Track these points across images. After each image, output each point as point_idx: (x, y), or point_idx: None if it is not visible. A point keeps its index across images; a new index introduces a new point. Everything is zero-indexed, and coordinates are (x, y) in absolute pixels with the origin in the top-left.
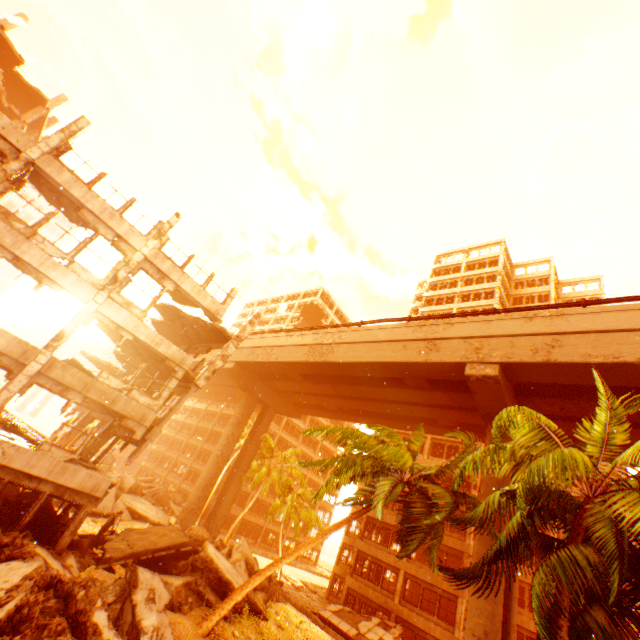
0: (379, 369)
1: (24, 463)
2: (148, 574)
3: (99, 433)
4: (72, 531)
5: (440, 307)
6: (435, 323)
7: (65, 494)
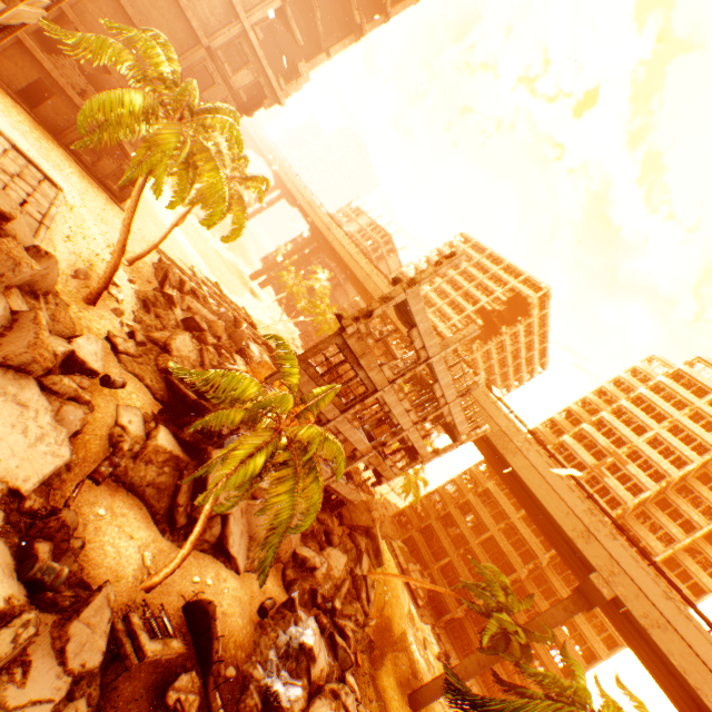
0: (536, 500)
1: (340, 489)
2: (365, 556)
3: None
4: (338, 510)
5: (642, 417)
6: (604, 523)
7: (344, 499)
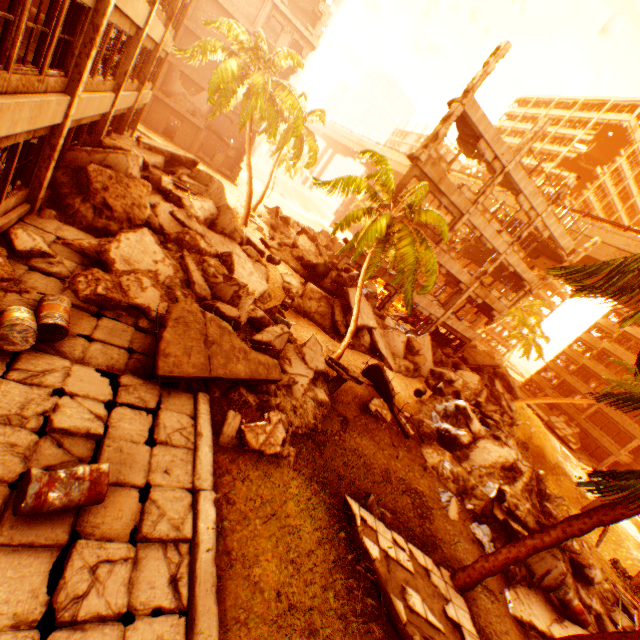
0: None
1: (455, 326)
2: (496, 383)
3: (451, 293)
4: (460, 351)
5: None
6: None
7: (462, 338)
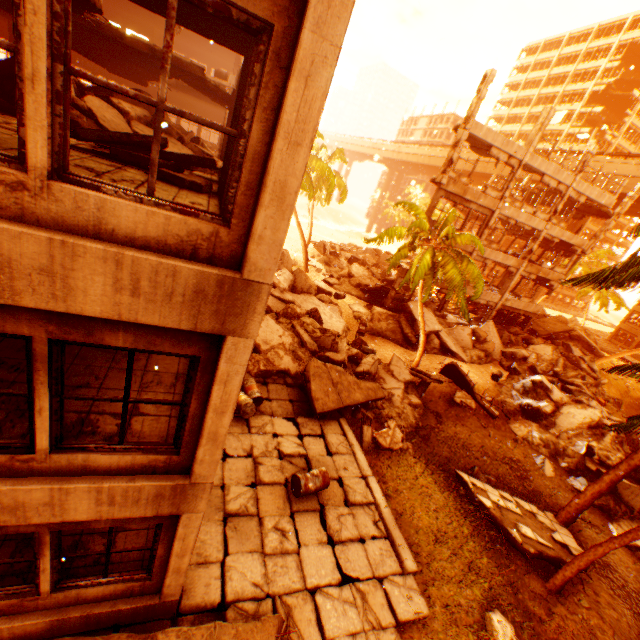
0: None
1: (515, 306)
2: (573, 348)
3: (504, 272)
4: (527, 326)
5: None
6: None
7: (525, 314)
